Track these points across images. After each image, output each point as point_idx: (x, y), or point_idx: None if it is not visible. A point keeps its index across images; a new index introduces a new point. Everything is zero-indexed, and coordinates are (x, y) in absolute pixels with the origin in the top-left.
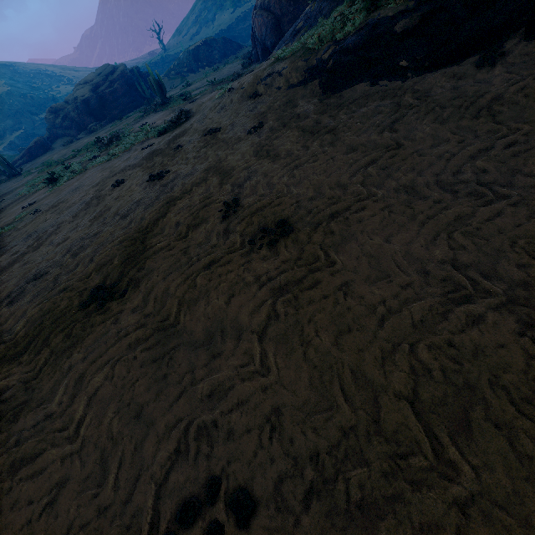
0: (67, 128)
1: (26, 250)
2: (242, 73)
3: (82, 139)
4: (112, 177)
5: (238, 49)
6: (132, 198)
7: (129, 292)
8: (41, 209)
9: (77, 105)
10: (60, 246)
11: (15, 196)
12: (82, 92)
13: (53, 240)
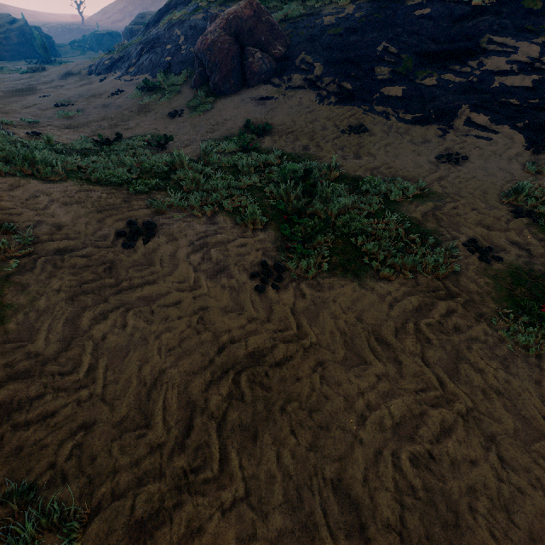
0: None
1: None
2: None
3: None
4: None
5: None
6: None
7: None
8: None
9: None
10: None
11: None
12: None
13: None
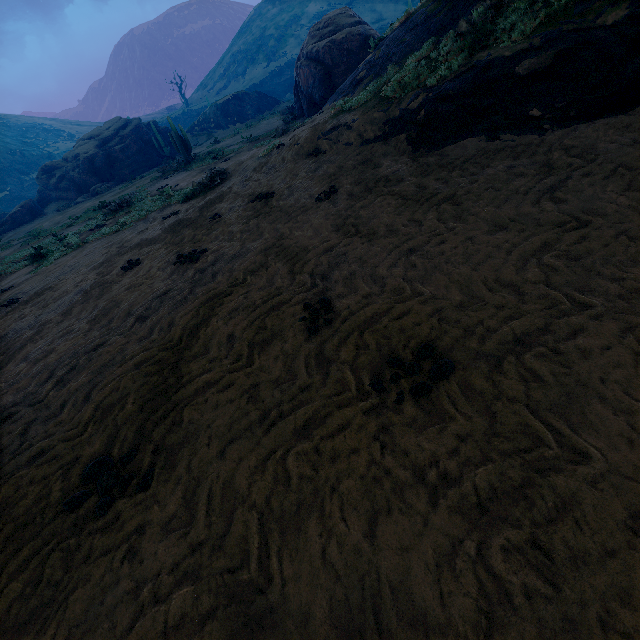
0: (64, 190)
1: None
2: (287, 128)
3: (82, 203)
4: (122, 255)
5: (274, 105)
6: (153, 289)
7: (157, 478)
8: (18, 298)
9: (78, 163)
10: (39, 364)
11: None
12: (85, 148)
13: (30, 352)
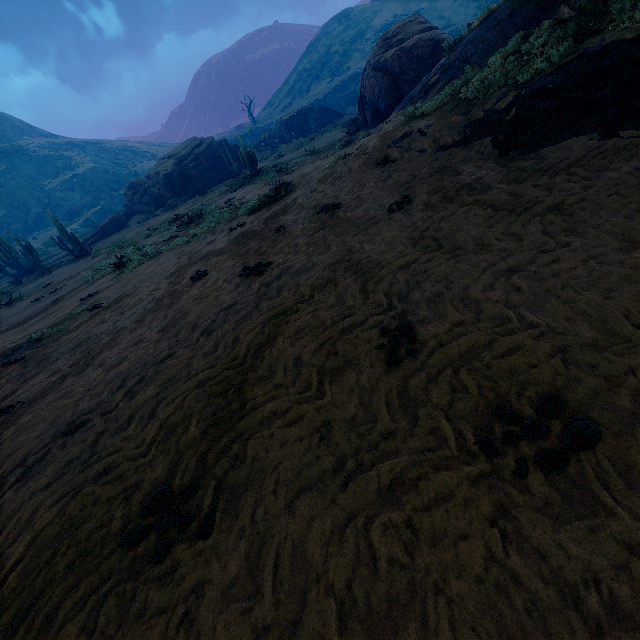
0: (145, 204)
1: (68, 370)
2: (351, 139)
3: (159, 215)
4: (191, 266)
5: (337, 118)
6: (218, 301)
7: (218, 525)
8: (100, 304)
9: (158, 180)
10: (113, 372)
11: (77, 282)
12: (165, 166)
13: (106, 358)
